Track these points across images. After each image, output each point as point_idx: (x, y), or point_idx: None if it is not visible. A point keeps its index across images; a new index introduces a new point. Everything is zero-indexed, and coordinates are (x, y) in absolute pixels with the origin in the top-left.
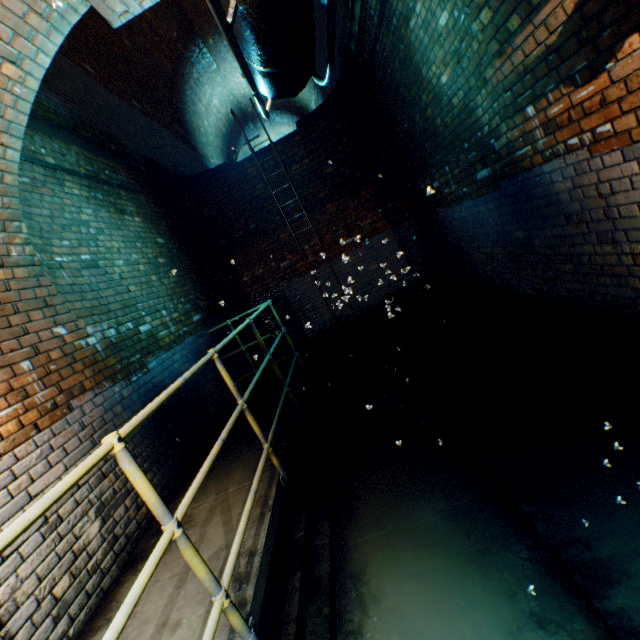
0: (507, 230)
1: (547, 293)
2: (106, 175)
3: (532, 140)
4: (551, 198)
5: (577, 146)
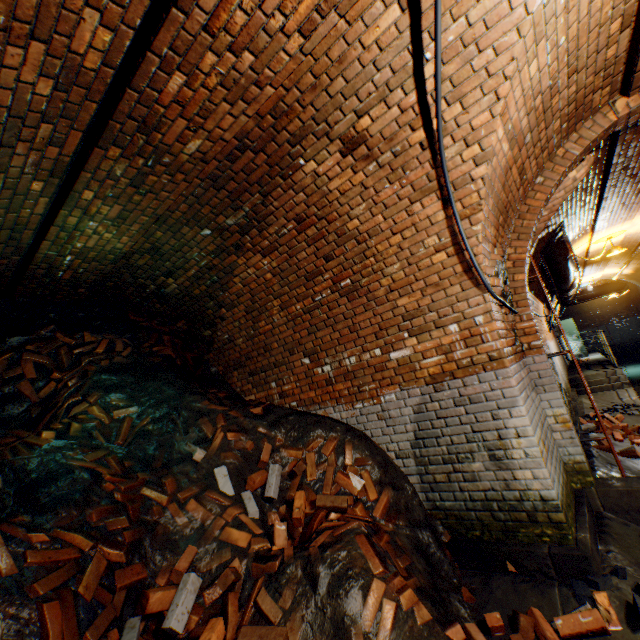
0: None
1: None
2: None
3: None
4: None
5: None
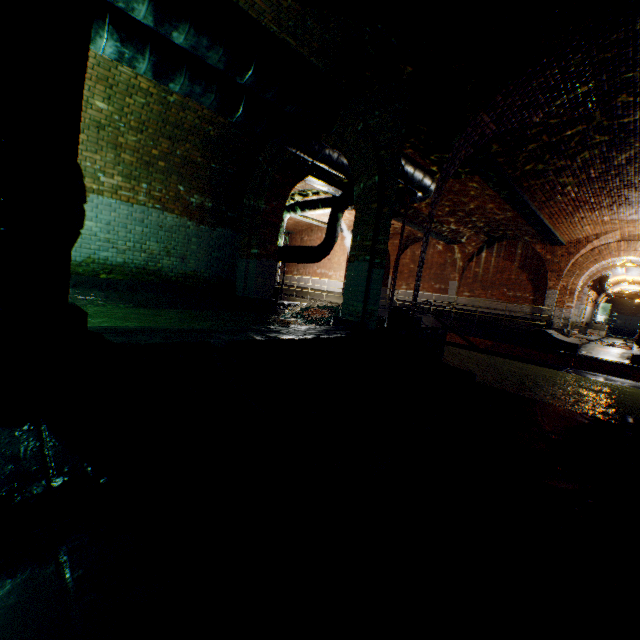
0: None
1: None
2: None
3: None
4: None
5: None
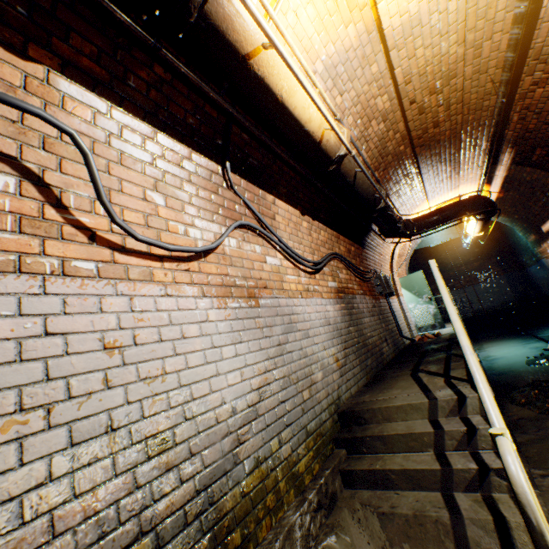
0: (543, 275)
1: None
2: None
3: (537, 254)
4: (545, 267)
5: (543, 257)
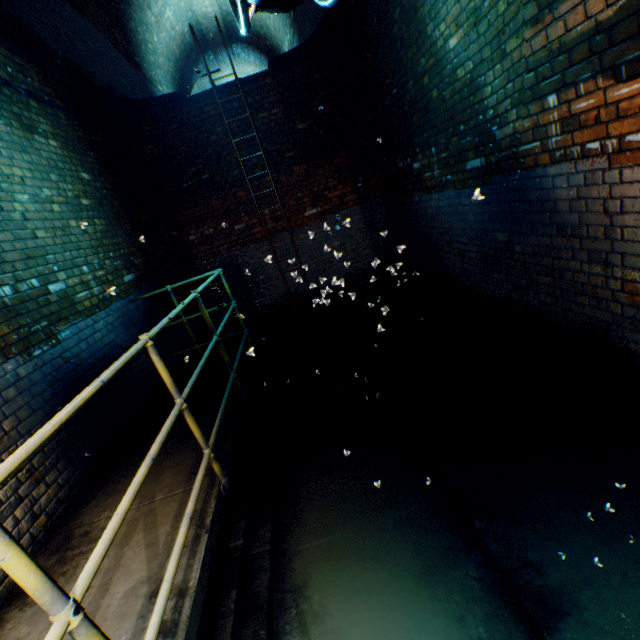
0: (488, 229)
1: (516, 301)
2: (8, 73)
3: (544, 135)
4: (548, 204)
5: (596, 152)
